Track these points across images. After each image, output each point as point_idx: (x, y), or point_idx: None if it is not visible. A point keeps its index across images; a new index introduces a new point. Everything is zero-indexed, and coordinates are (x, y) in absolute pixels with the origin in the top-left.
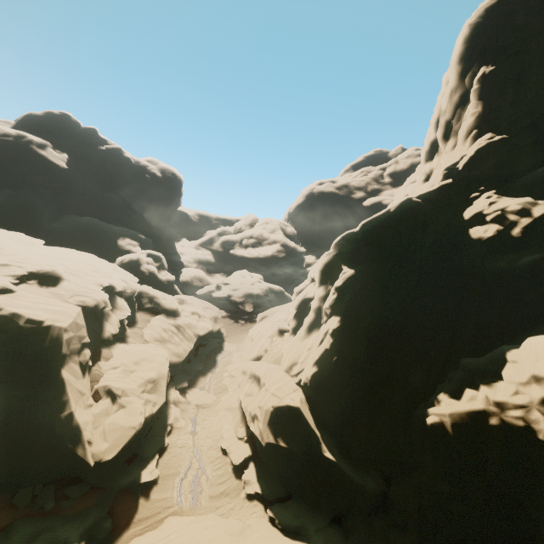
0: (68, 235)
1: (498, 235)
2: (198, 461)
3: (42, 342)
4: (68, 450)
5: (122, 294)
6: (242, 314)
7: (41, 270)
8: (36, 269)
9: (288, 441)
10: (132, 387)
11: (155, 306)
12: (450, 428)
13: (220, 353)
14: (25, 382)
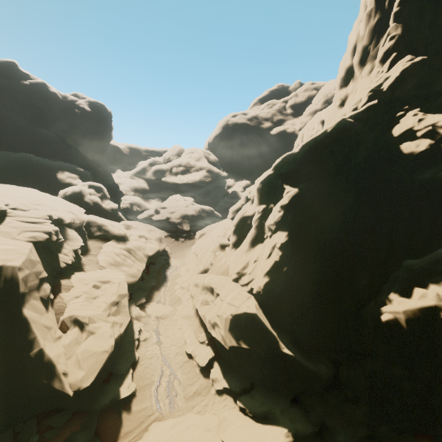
0: (4, 171)
1: (430, 148)
2: (168, 368)
3: None
4: (44, 385)
5: (72, 225)
6: (181, 233)
7: None
8: None
9: (249, 343)
10: (97, 313)
11: (104, 233)
12: (404, 323)
13: (168, 268)
14: None
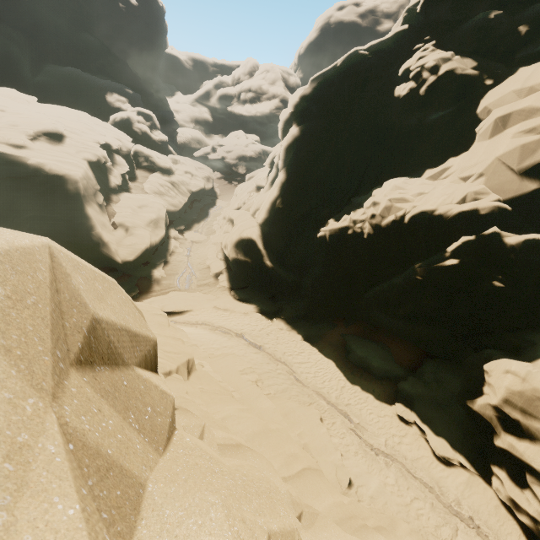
0: (56, 90)
1: (411, 93)
2: (190, 269)
3: (65, 185)
4: (103, 252)
5: (119, 152)
6: (236, 176)
7: (45, 128)
8: (41, 127)
9: (245, 256)
10: (138, 222)
11: (151, 165)
12: (328, 238)
13: (213, 207)
14: (64, 211)
